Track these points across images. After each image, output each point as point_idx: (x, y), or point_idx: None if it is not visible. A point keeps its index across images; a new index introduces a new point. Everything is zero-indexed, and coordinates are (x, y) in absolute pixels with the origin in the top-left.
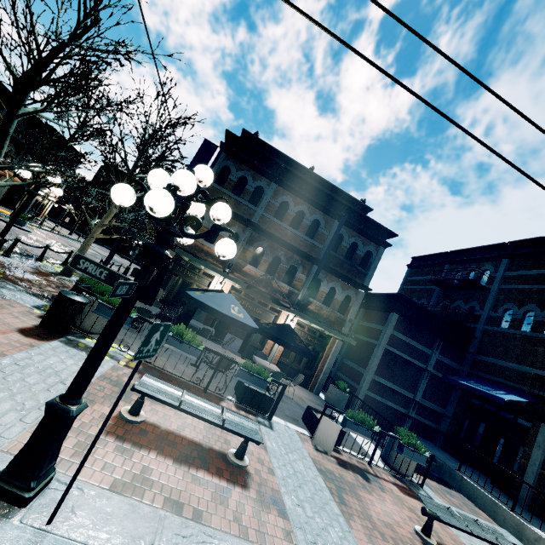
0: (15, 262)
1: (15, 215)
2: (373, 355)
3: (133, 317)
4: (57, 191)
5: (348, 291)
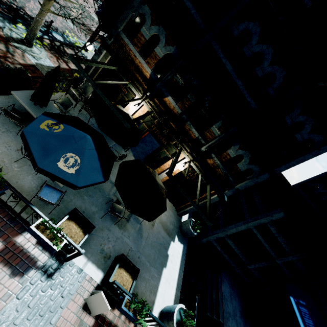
0: None
1: None
2: (235, 225)
3: None
4: None
5: (254, 166)
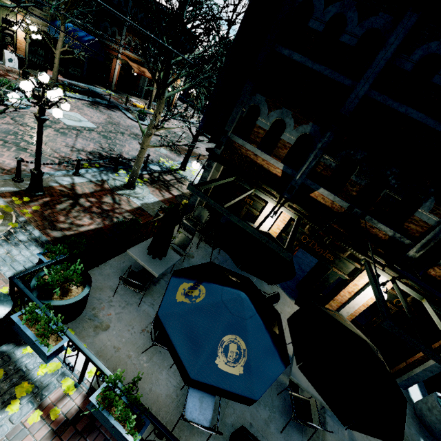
0: (81, 181)
1: (37, 147)
2: None
3: (48, 352)
4: (53, 112)
5: None
